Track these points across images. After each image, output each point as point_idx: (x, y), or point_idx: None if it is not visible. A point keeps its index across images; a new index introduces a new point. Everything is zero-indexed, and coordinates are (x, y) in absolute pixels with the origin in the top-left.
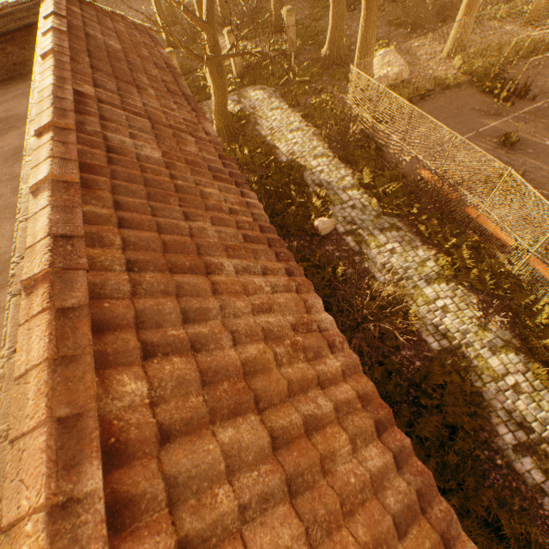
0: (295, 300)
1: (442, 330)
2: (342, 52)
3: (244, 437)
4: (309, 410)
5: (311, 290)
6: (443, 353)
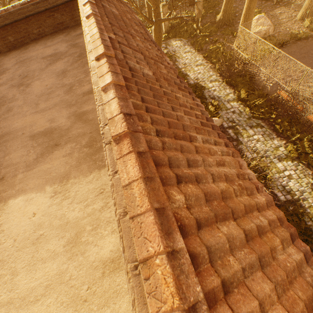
0: (234, 161)
1: (287, 189)
2: (230, 17)
3: (233, 232)
4: (257, 222)
5: (238, 156)
6: (287, 203)
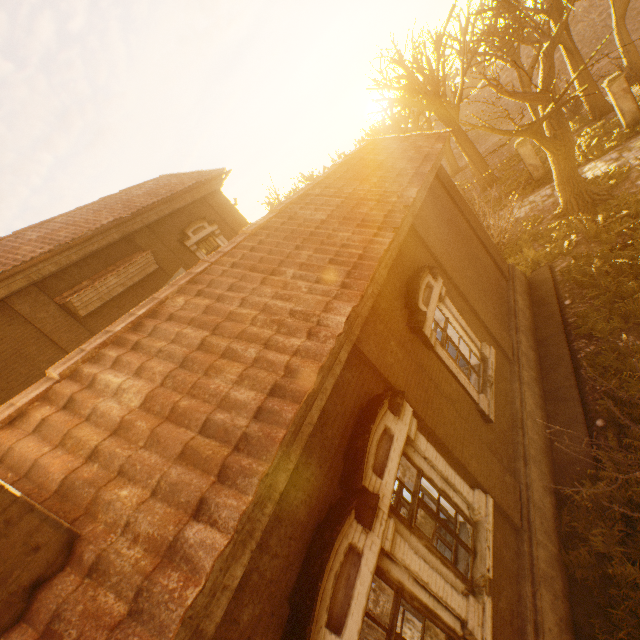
0: (318, 300)
1: None
2: None
3: (191, 334)
4: (236, 347)
5: (354, 301)
6: None
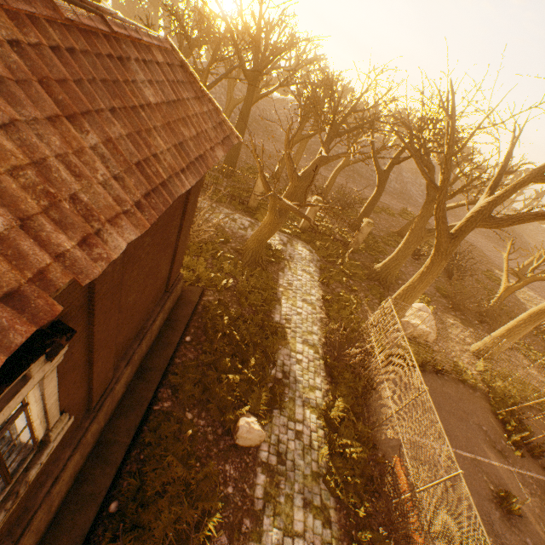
0: None
1: None
2: (390, 278)
3: None
4: None
5: None
6: None
